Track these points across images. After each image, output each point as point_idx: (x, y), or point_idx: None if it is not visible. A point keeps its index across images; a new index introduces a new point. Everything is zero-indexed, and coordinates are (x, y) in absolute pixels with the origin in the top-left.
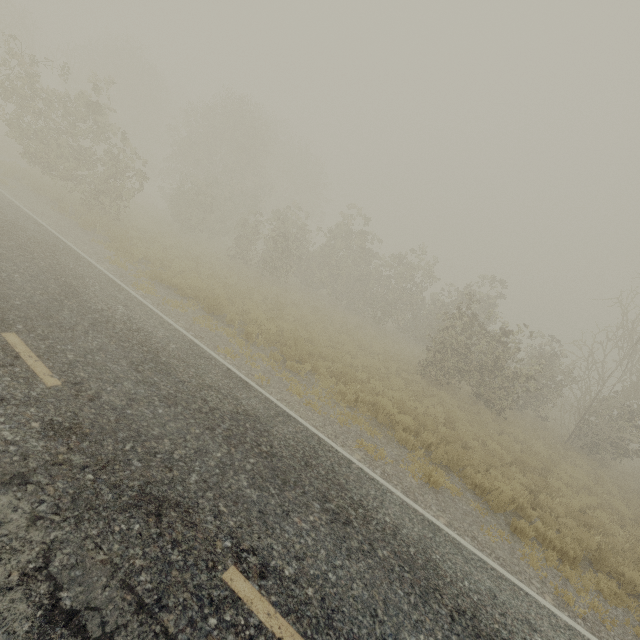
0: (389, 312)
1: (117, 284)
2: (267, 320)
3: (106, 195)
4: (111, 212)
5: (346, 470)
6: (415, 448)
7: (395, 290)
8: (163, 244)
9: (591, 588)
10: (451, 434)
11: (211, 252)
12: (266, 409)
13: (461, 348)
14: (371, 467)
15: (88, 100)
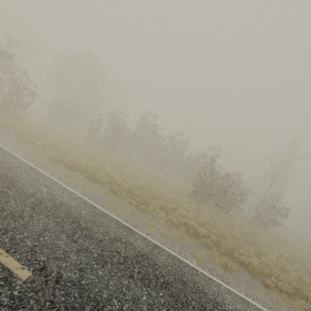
0: (168, 164)
1: (34, 169)
2: (121, 179)
3: (11, 105)
4: (15, 116)
5: (198, 278)
6: (211, 247)
7: (171, 153)
8: (49, 134)
9: (301, 308)
10: (221, 233)
11: (75, 136)
12: (147, 246)
13: (209, 183)
14: (203, 268)
15: (0, 49)
